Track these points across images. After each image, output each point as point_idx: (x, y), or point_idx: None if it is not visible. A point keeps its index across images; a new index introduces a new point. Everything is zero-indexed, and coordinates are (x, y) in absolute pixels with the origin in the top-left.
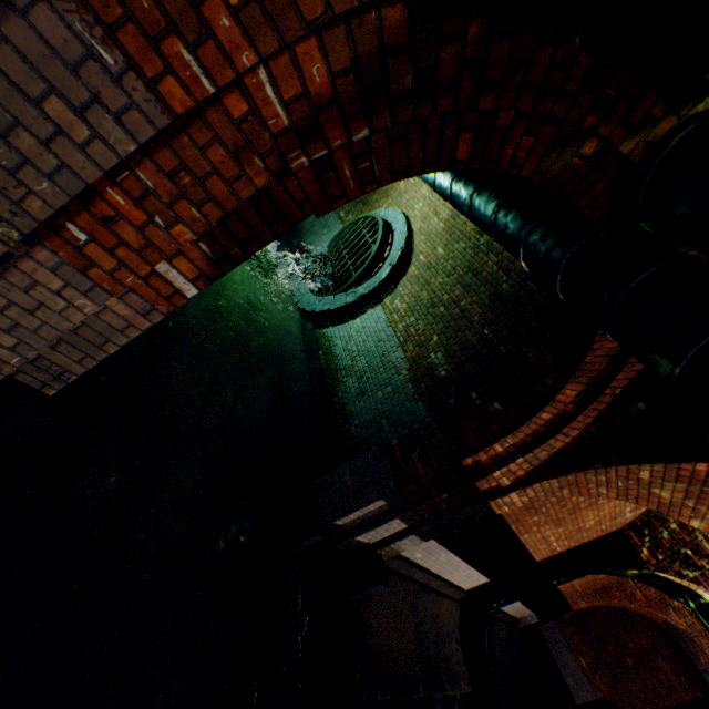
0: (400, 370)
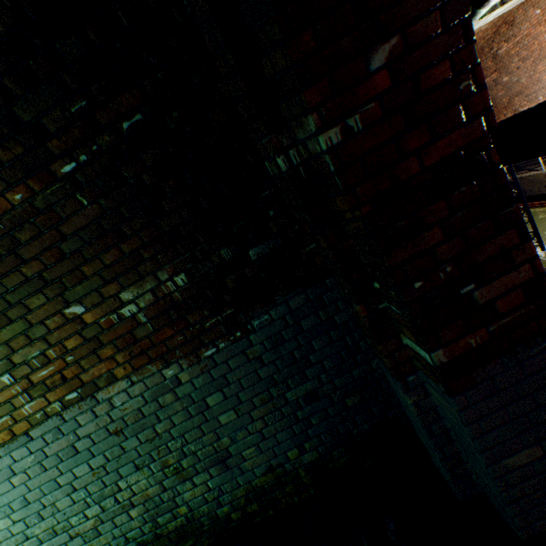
0: (166, 382)
